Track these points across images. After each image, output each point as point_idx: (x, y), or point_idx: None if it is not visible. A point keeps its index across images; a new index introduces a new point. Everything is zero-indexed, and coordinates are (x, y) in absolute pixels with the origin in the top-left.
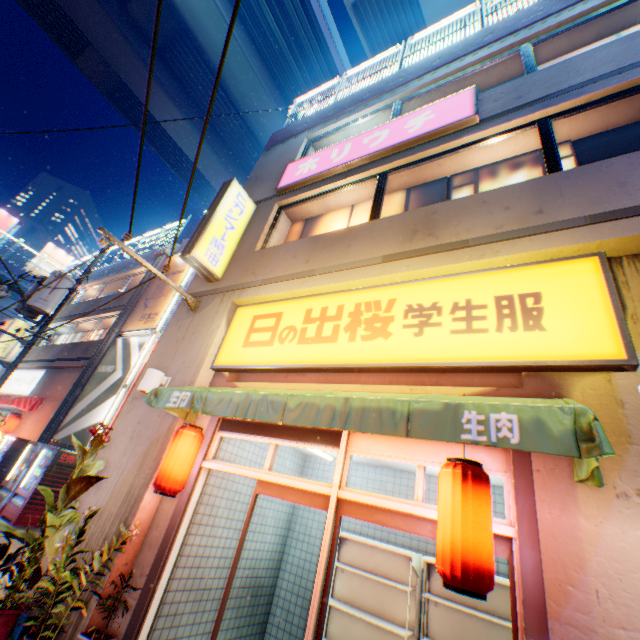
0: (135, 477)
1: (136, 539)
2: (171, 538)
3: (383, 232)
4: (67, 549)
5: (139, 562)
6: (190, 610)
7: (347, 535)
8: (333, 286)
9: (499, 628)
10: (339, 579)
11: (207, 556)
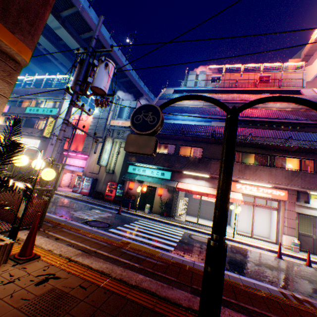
0: None
1: None
2: None
3: None
4: None
5: None
6: None
7: None
8: None
9: None
10: None
11: None
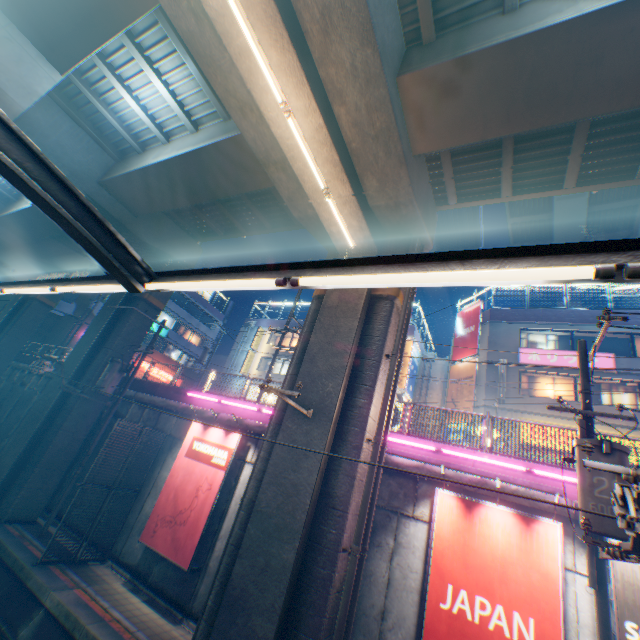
0: None
1: None
2: None
3: None
4: None
5: None
6: None
7: None
8: (566, 424)
9: None
10: None
11: None
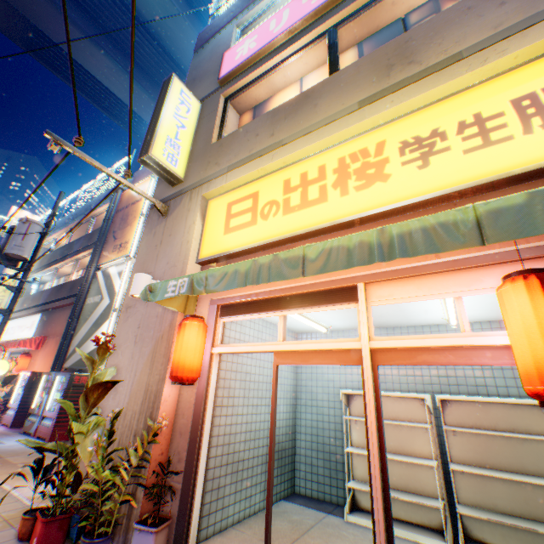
0: (149, 376)
1: (165, 430)
2: (200, 423)
3: (351, 80)
4: (100, 451)
5: (173, 450)
6: (230, 482)
7: (356, 392)
8: (308, 150)
9: (522, 443)
10: (354, 430)
11: (234, 433)
